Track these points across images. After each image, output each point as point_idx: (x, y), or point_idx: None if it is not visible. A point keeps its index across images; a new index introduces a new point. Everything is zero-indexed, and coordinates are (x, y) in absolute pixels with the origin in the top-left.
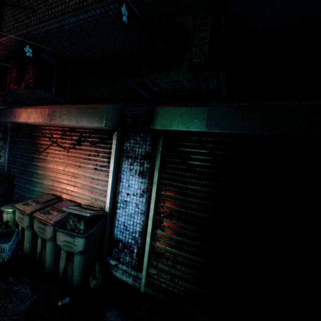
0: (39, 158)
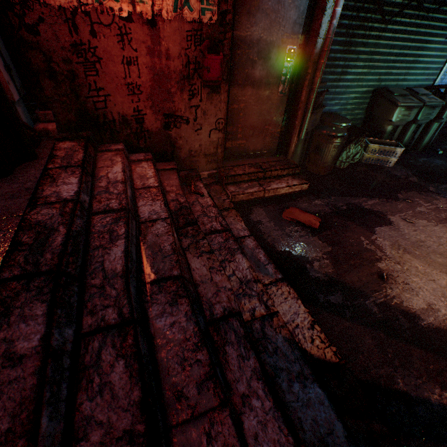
0: (368, 34)
